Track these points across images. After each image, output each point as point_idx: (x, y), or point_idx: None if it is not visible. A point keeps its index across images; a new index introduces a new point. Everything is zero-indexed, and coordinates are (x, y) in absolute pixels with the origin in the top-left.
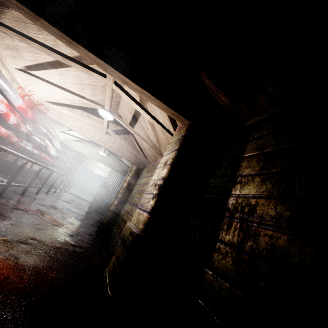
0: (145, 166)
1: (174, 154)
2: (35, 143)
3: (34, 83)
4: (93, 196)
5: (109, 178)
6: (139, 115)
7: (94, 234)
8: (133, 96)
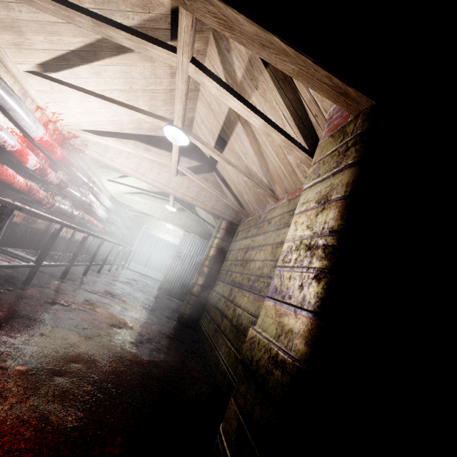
0: (241, 221)
1: (349, 174)
2: (74, 199)
3: (58, 98)
4: (160, 271)
5: (184, 244)
6: (230, 132)
7: (174, 335)
8: (218, 100)
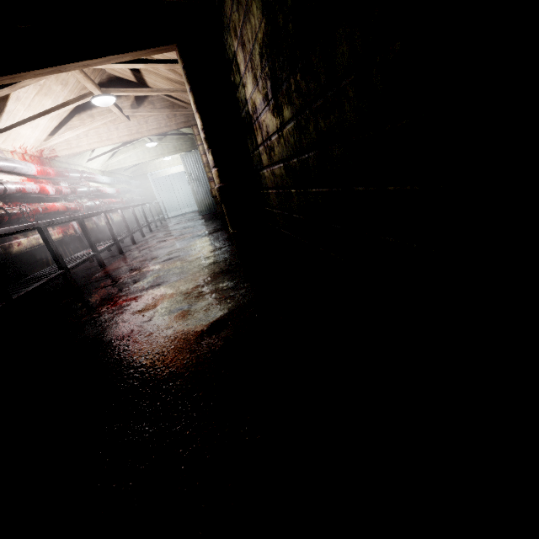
0: None
1: (191, 97)
2: (87, 195)
3: (14, 136)
4: None
5: (188, 166)
6: None
7: (218, 226)
8: None
